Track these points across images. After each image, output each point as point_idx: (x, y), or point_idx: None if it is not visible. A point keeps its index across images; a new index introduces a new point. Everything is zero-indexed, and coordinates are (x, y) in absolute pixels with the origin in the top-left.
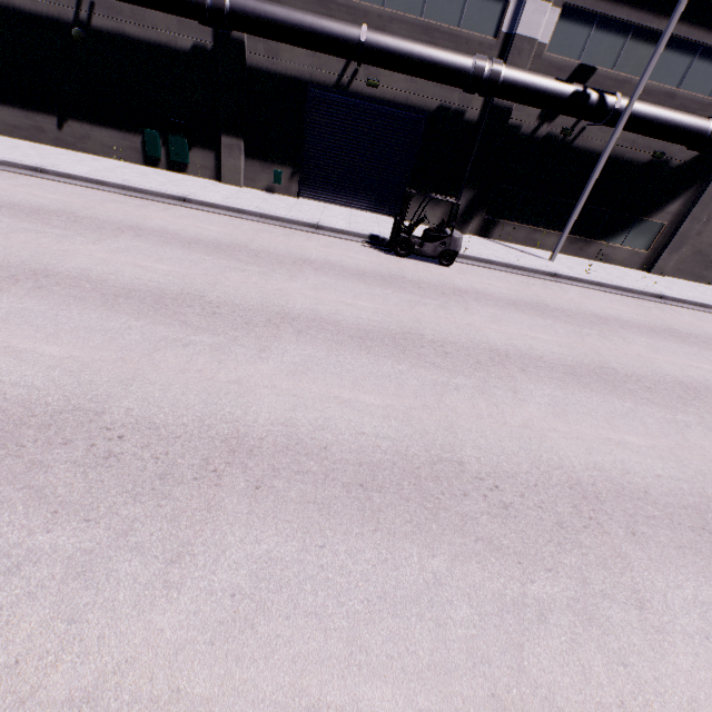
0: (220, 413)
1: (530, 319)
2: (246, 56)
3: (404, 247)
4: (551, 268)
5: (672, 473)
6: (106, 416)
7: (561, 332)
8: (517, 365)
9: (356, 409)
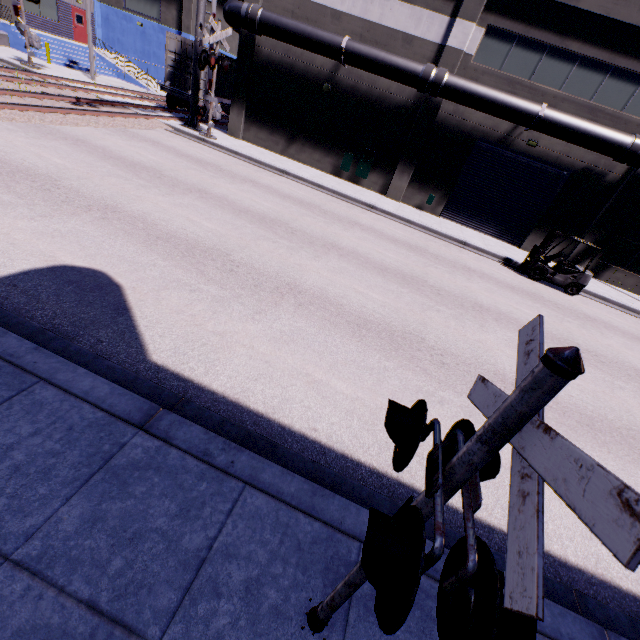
0: (482, 357)
1: None
2: (437, 113)
3: (538, 273)
4: None
5: None
6: (427, 341)
7: None
8: None
9: None
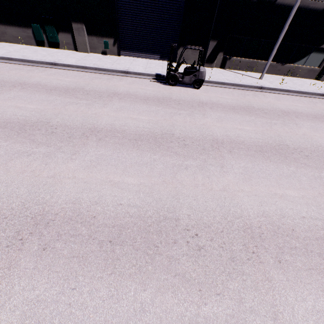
0: (36, 198)
1: (241, 117)
2: None
3: (173, 80)
4: (259, 84)
5: (312, 214)
6: None
7: (258, 123)
8: (227, 148)
9: (120, 188)
